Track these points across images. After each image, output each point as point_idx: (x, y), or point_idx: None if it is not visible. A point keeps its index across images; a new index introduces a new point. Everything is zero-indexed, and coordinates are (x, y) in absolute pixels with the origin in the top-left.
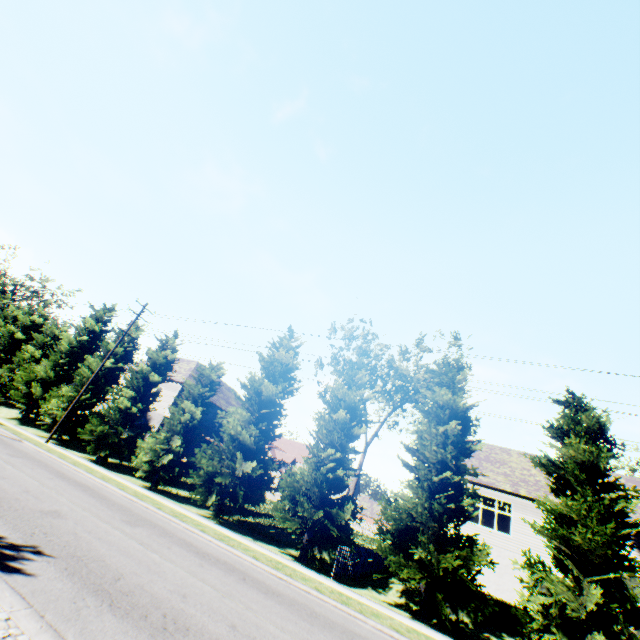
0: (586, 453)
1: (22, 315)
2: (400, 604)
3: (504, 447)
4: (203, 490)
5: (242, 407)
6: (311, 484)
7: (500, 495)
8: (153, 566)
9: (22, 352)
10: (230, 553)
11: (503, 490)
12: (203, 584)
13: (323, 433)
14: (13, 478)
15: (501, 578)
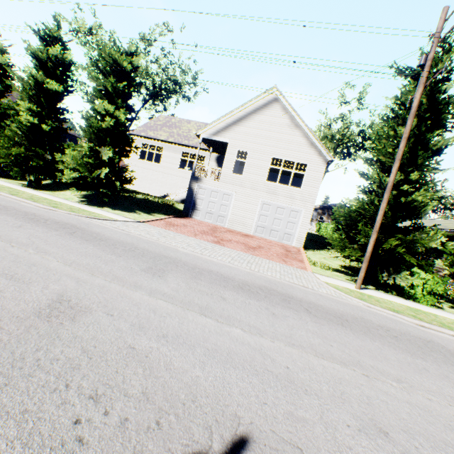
0: (100, 81)
1: None
2: None
3: (191, 120)
4: None
5: None
6: None
7: (159, 143)
8: None
9: None
10: None
11: (158, 140)
12: None
13: None
14: None
15: (152, 185)
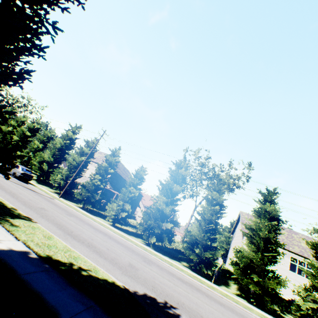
0: None
1: (28, 122)
2: (238, 294)
3: None
4: (146, 234)
5: (160, 193)
6: (202, 239)
7: None
8: (191, 300)
9: (28, 142)
10: (181, 274)
11: None
12: (210, 308)
13: (207, 215)
14: (93, 238)
15: None
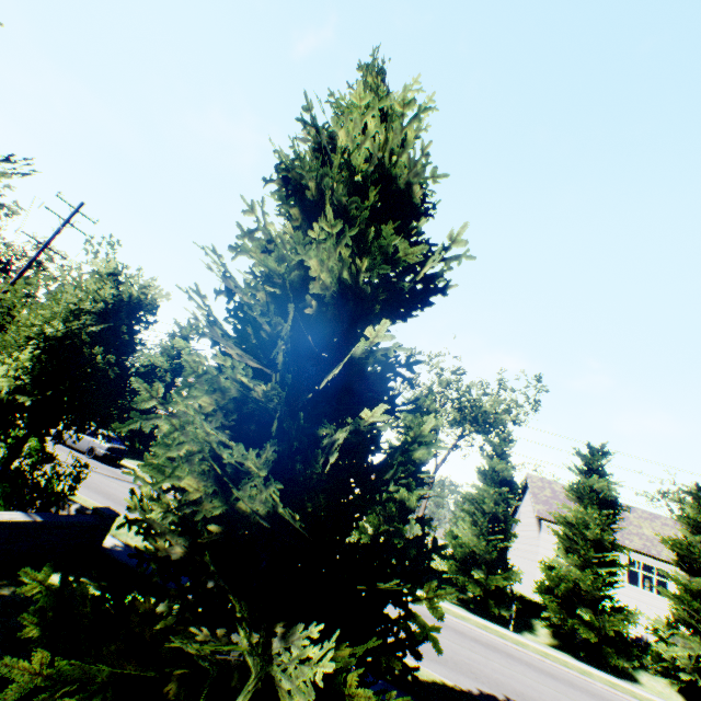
0: None
1: None
2: (553, 644)
3: None
4: None
5: None
6: (484, 552)
7: None
8: (522, 681)
9: None
10: (468, 628)
11: None
12: (549, 689)
13: (489, 506)
14: None
15: None
